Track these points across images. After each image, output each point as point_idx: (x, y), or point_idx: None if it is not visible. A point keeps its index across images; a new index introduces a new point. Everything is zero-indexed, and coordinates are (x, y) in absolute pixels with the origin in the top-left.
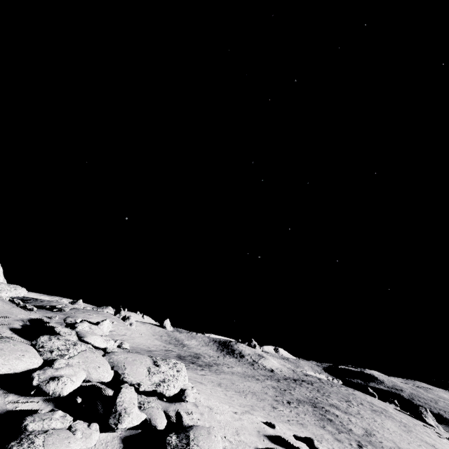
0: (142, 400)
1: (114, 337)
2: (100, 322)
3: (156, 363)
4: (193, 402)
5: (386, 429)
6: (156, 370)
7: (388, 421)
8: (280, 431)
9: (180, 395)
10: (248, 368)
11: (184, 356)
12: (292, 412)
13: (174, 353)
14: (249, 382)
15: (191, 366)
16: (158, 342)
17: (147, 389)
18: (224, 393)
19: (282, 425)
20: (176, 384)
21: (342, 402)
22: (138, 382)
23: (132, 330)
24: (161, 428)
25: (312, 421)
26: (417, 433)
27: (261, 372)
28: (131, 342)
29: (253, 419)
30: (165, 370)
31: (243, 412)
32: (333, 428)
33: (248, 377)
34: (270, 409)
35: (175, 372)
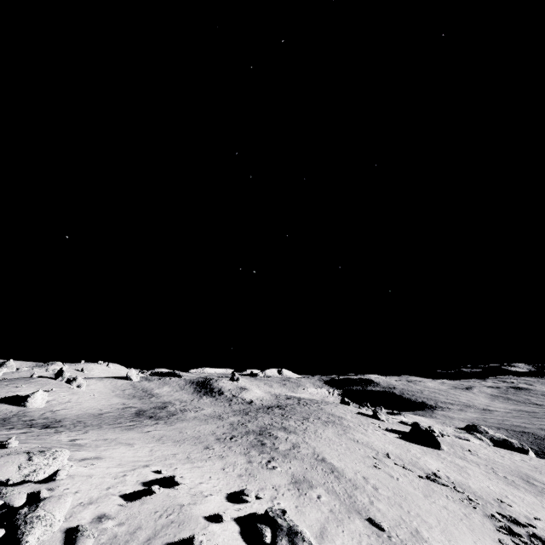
0: (6, 491)
1: (52, 407)
2: (30, 395)
3: (31, 458)
4: (71, 476)
5: (319, 438)
6: (29, 464)
7: (329, 430)
8: (171, 473)
9: (54, 476)
10: (222, 406)
11: (145, 410)
12: (225, 447)
13: (133, 409)
14: (206, 424)
15: (144, 423)
16: (115, 400)
17: (16, 481)
18: (153, 448)
19: (187, 466)
20: (48, 469)
21: (298, 421)
22: (7, 478)
23: (80, 394)
24: (18, 505)
25: (239, 451)
26: (352, 433)
27: (235, 408)
28: (77, 409)
29: (142, 471)
30: (38, 462)
31: (135, 469)
32: (258, 451)
33: (212, 418)
34: (199, 451)
35: (50, 460)
